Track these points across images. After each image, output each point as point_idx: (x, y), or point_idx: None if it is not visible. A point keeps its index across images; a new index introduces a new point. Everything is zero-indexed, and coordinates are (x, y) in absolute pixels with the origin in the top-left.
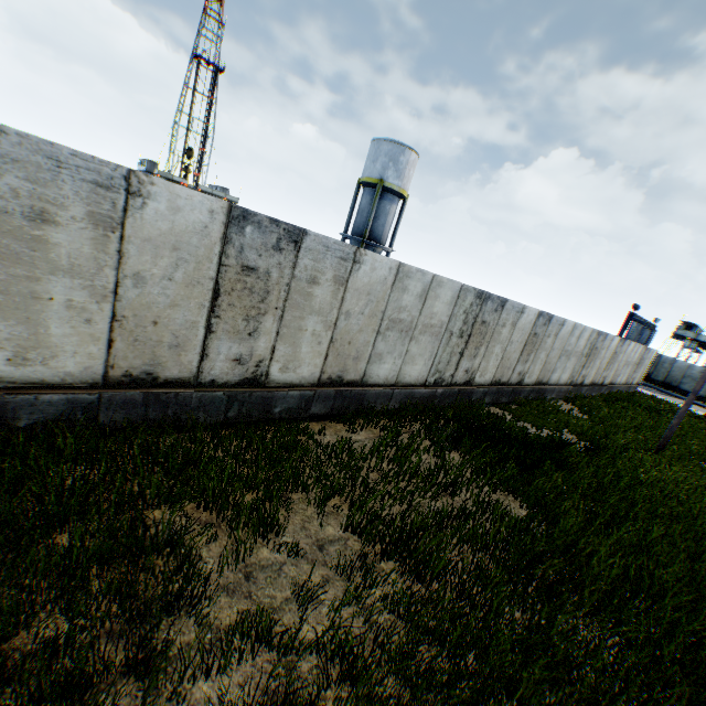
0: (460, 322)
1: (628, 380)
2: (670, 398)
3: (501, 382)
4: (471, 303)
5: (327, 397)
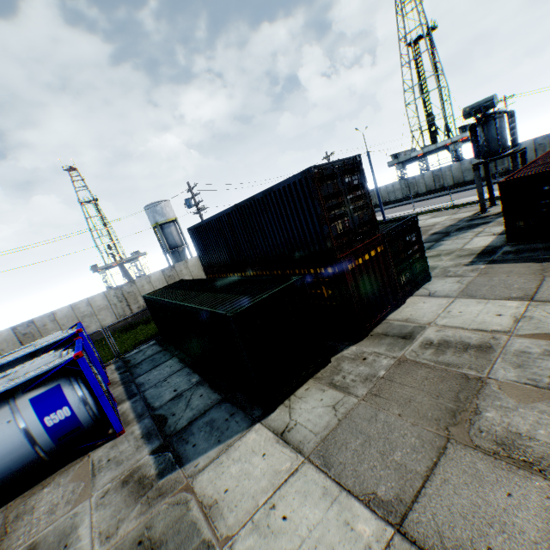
0: (116, 299)
1: None
2: None
3: None
4: (115, 292)
5: None
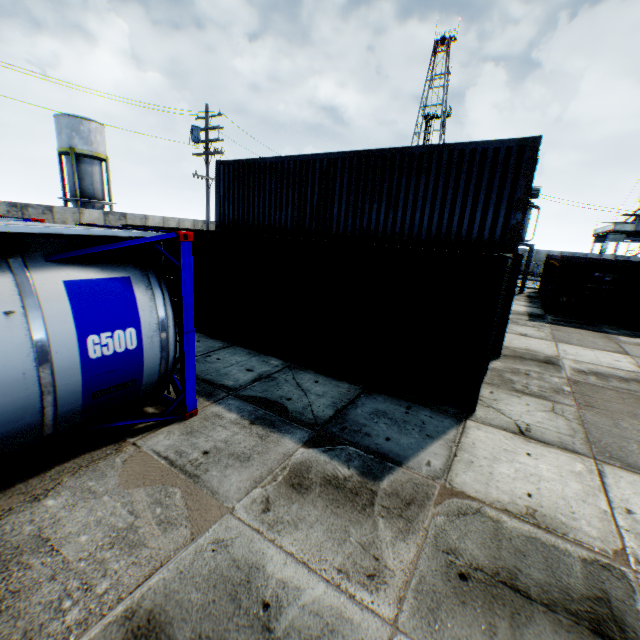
0: None
1: None
2: None
3: None
4: (10, 211)
5: None
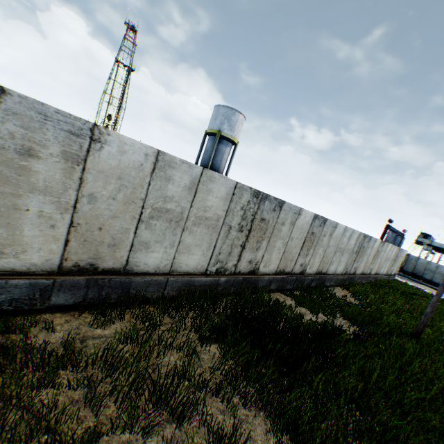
0: (238, 217)
1: (388, 271)
2: (417, 284)
3: (285, 271)
4: (248, 201)
5: (75, 286)
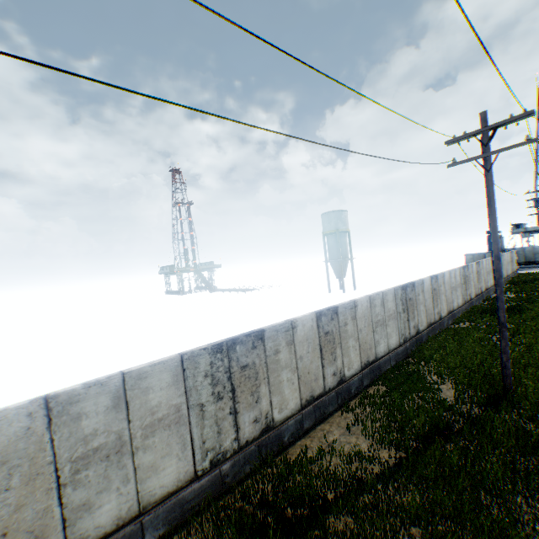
0: (462, 279)
1: (511, 270)
2: (535, 269)
3: (476, 294)
4: (461, 272)
5: (449, 318)
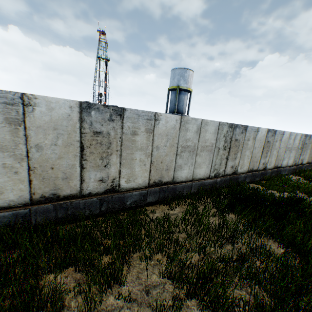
0: (222, 142)
1: None
2: None
3: (253, 170)
4: (227, 131)
5: (154, 192)
